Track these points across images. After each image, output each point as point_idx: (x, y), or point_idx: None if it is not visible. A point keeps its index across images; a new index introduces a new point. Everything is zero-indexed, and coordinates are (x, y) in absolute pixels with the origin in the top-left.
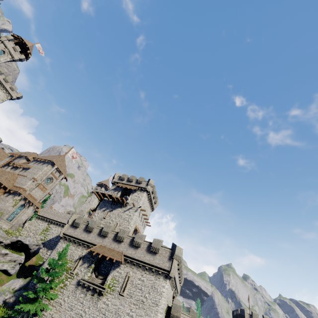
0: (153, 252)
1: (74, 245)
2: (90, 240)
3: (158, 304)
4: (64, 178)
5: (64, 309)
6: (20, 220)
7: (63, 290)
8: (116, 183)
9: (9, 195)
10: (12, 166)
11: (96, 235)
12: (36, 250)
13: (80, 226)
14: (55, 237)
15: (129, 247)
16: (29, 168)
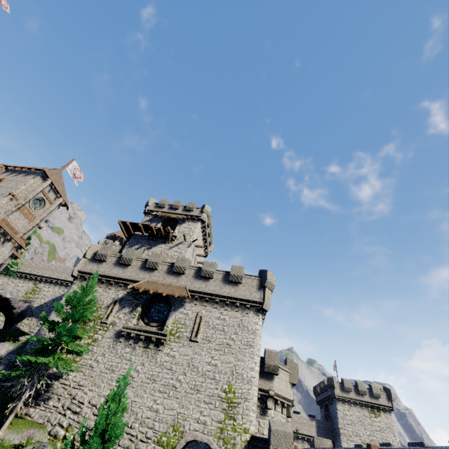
0: (233, 282)
1: (101, 285)
2: (128, 277)
3: (252, 345)
4: (63, 204)
5: (99, 372)
6: None
7: (93, 347)
8: (151, 212)
9: None
10: None
11: (138, 269)
12: (23, 310)
13: (108, 259)
14: (50, 301)
15: (195, 280)
16: None
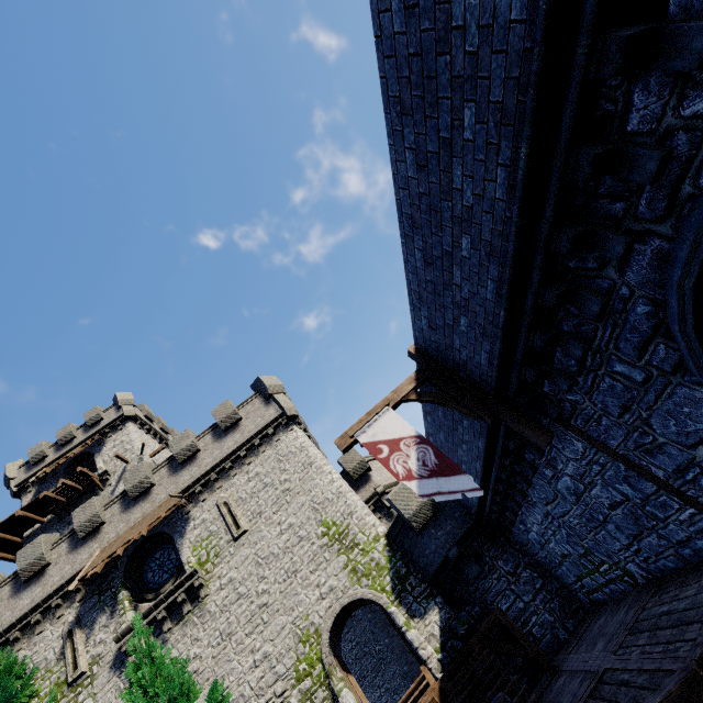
0: (230, 426)
1: (17, 646)
2: (59, 582)
3: (312, 462)
4: None
5: None
6: None
7: None
8: (28, 483)
9: None
10: None
11: (68, 555)
12: None
13: None
14: None
15: (177, 476)
16: None
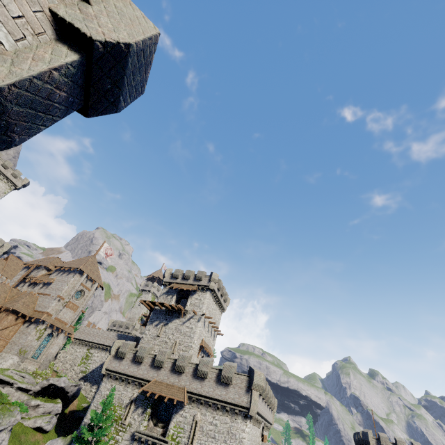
0: (224, 383)
1: (122, 383)
2: (141, 375)
3: None
4: (99, 286)
5: None
6: (50, 354)
7: None
8: (168, 284)
9: (30, 325)
10: (30, 282)
11: (148, 366)
12: (75, 392)
13: (127, 356)
14: (99, 366)
15: (193, 379)
16: (51, 282)
